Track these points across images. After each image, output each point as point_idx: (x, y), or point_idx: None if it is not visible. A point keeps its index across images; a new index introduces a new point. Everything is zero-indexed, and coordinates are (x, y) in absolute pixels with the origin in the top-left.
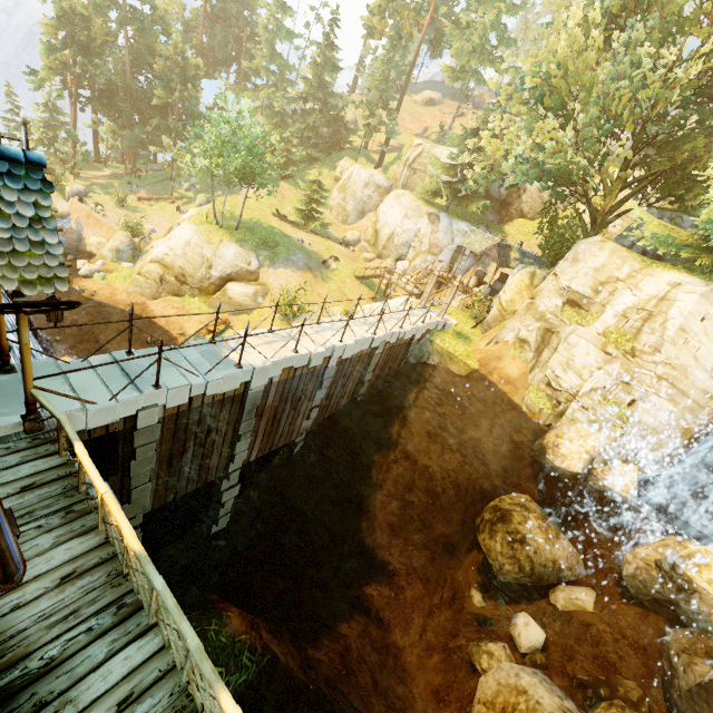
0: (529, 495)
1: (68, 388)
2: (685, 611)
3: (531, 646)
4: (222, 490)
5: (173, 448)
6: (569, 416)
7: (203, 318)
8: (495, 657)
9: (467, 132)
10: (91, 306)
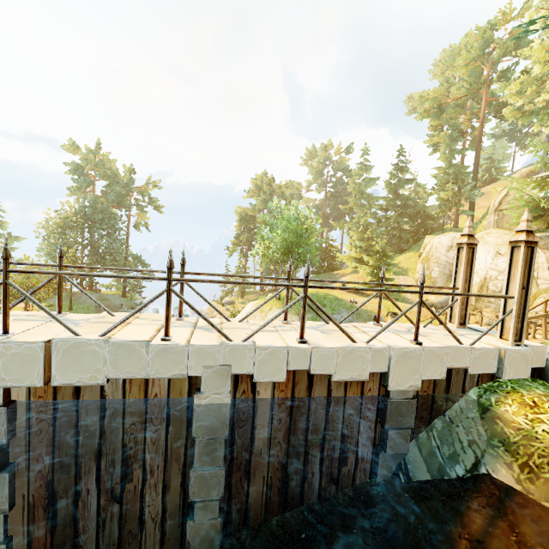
0: None
1: None
2: None
3: None
4: None
5: None
6: None
7: None
8: None
9: None
10: None
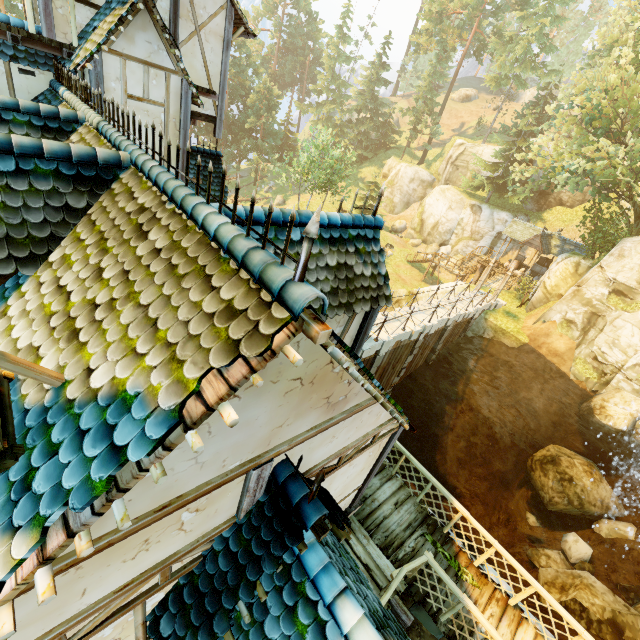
0: (575, 446)
1: None
2: None
3: (580, 558)
4: None
5: None
6: (614, 385)
7: None
8: (551, 559)
9: (505, 127)
10: None
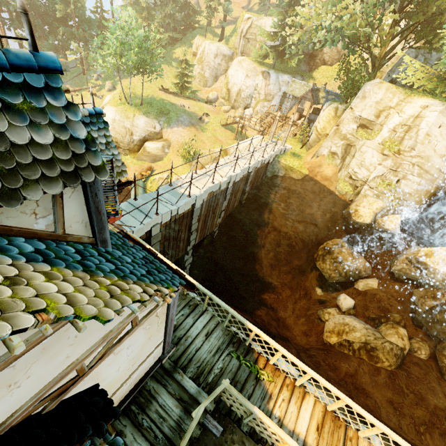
0: (342, 239)
1: (119, 222)
2: (423, 280)
3: (348, 307)
4: (184, 261)
5: (164, 243)
6: (363, 193)
7: (136, 168)
8: (331, 314)
9: (280, 1)
10: None
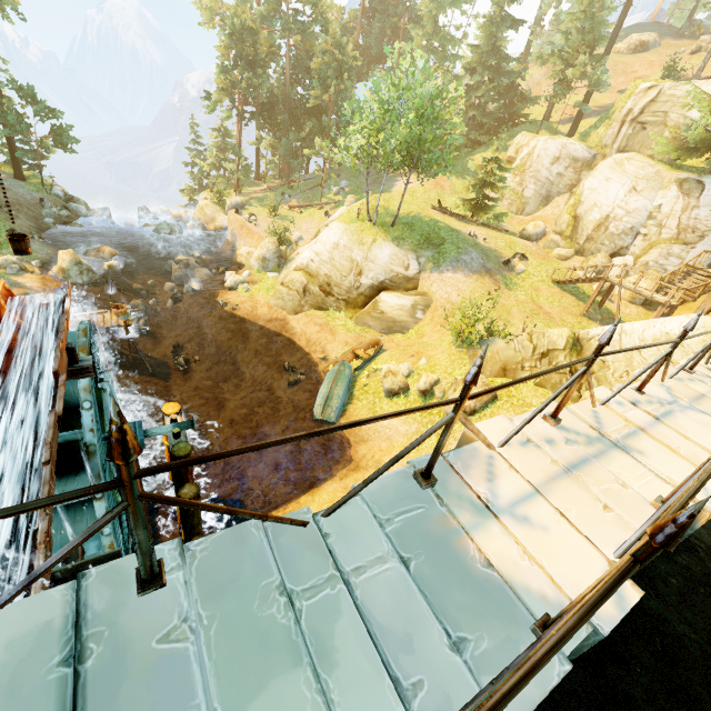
0: None
1: None
2: None
3: None
4: None
5: None
6: None
7: (348, 337)
8: None
9: None
10: (232, 322)
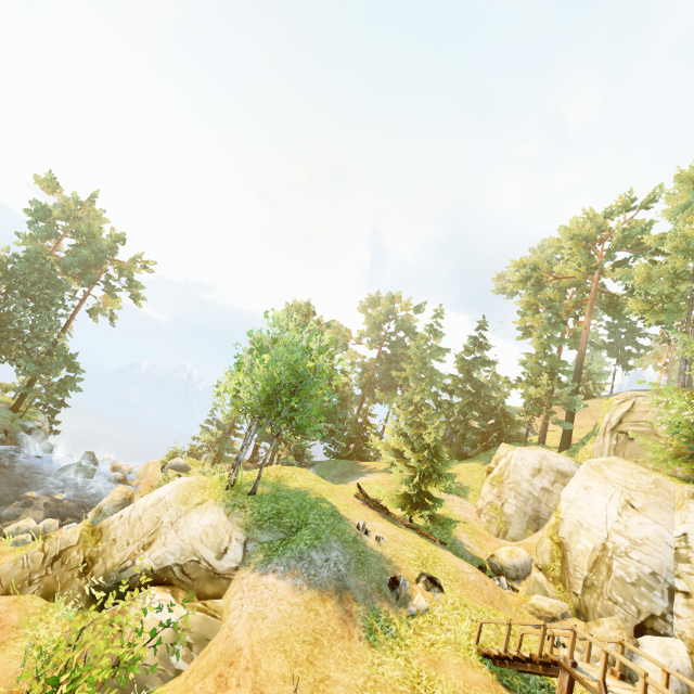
0: None
1: None
2: None
3: None
4: None
5: None
6: None
7: (2, 670)
8: None
9: None
10: None
